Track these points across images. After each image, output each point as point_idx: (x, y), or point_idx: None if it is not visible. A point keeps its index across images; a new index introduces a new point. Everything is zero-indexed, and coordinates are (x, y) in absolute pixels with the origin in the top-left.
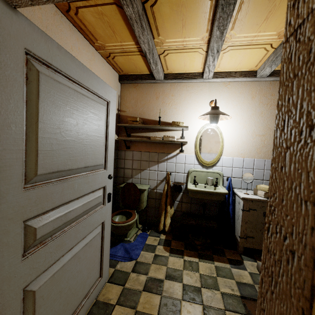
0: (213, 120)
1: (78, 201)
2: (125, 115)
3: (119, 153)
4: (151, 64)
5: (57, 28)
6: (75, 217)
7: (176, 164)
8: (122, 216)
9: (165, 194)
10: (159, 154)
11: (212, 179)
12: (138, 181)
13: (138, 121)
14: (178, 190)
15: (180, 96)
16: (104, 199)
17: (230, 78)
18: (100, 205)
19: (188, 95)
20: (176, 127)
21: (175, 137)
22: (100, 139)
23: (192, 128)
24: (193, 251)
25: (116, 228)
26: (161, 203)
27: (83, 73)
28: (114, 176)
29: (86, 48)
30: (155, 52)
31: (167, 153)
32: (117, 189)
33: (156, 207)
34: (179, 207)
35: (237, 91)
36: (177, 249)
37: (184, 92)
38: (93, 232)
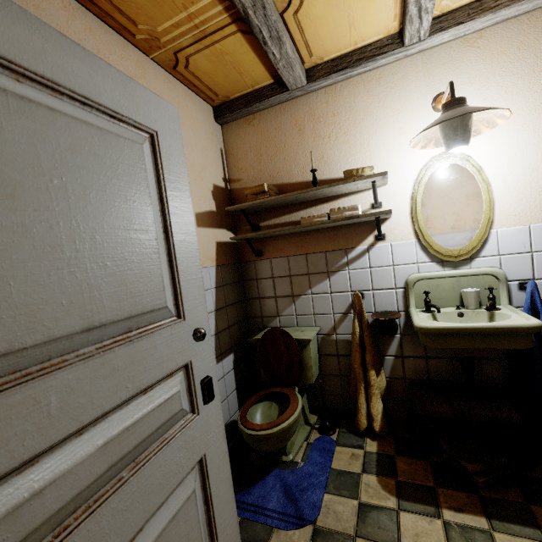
0: (454, 137)
1: (79, 440)
2: (242, 188)
3: (244, 269)
4: (267, 44)
5: (24, 1)
6: (71, 500)
7: (373, 270)
8: (270, 404)
9: (358, 344)
10: (328, 255)
11: (477, 292)
12: (292, 322)
13: (266, 192)
14: (388, 330)
15: (352, 110)
16: (191, 398)
17: (483, 18)
18: (181, 418)
19: (371, 101)
20: (357, 180)
21: (359, 207)
22: (140, 238)
23: (397, 178)
24: (463, 490)
25: (256, 440)
26: (352, 365)
27: (11, 26)
28: (243, 317)
29: (119, 51)
30: (270, 4)
31: (345, 249)
32: (254, 343)
33: (342, 374)
34: (397, 369)
35: (509, 48)
36: (416, 484)
37: (361, 97)
38: (170, 500)
